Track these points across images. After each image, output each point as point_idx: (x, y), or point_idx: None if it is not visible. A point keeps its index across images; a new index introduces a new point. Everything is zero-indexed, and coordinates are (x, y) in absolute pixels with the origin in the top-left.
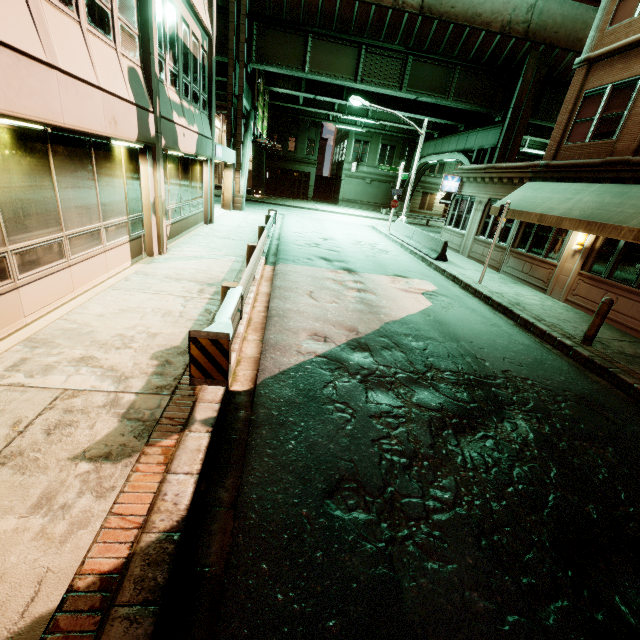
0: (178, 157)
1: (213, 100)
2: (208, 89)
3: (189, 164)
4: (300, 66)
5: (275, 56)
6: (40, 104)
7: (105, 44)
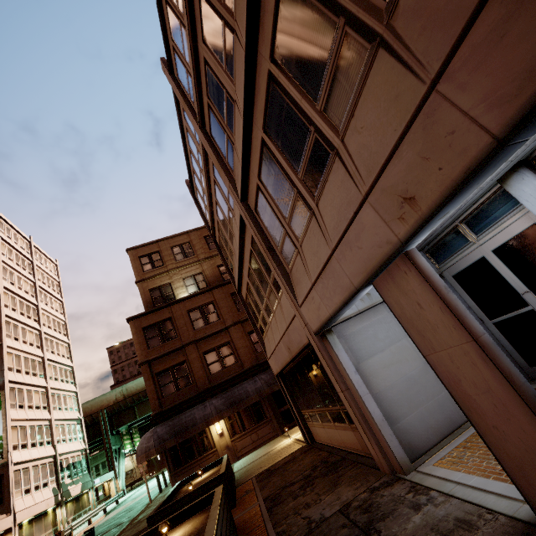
0: (73, 498)
1: (90, 465)
2: (87, 463)
3: (80, 497)
4: (135, 418)
5: (124, 421)
6: (33, 512)
7: (46, 489)
